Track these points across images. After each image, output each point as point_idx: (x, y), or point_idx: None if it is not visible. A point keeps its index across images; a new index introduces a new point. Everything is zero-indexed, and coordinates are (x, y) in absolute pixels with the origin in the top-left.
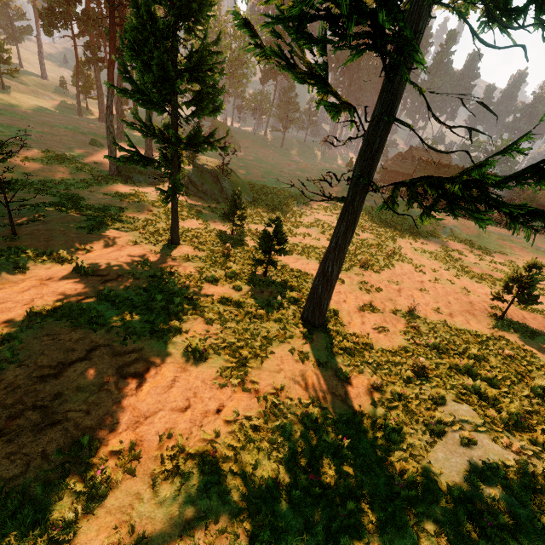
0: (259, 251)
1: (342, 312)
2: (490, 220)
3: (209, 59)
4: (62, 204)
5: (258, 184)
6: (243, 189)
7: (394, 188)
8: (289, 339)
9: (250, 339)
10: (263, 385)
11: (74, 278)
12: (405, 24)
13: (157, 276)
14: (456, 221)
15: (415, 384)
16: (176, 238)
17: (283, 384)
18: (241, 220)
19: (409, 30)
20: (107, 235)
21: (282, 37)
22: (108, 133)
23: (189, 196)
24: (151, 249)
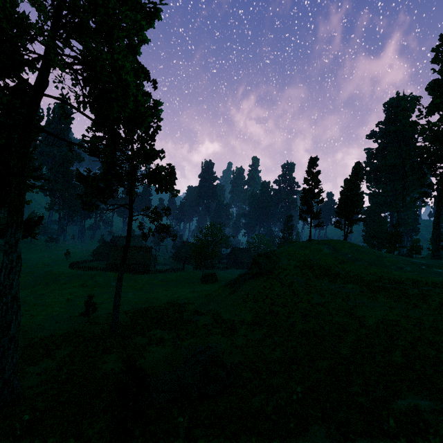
0: None
1: None
2: None
3: None
4: None
5: None
6: None
7: None
8: None
9: None
10: None
11: None
12: None
13: None
14: (125, 277)
15: None
16: None
17: None
18: None
19: None
20: None
21: None
22: None
23: None
24: None
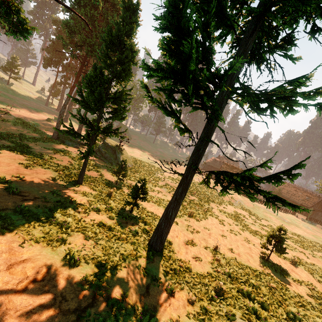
0: (130, 197)
1: (175, 243)
2: (255, 198)
3: (124, 96)
4: (15, 148)
5: (137, 159)
6: (128, 160)
7: (209, 173)
8: (138, 258)
9: (112, 254)
10: (114, 291)
11: (3, 194)
12: (216, 103)
13: (61, 202)
14: (242, 198)
15: (216, 302)
16: (81, 180)
17: (128, 292)
18: (123, 177)
19: (217, 106)
20: (37, 171)
21: (161, 95)
22: (59, 117)
23: (96, 157)
24: (62, 184)
